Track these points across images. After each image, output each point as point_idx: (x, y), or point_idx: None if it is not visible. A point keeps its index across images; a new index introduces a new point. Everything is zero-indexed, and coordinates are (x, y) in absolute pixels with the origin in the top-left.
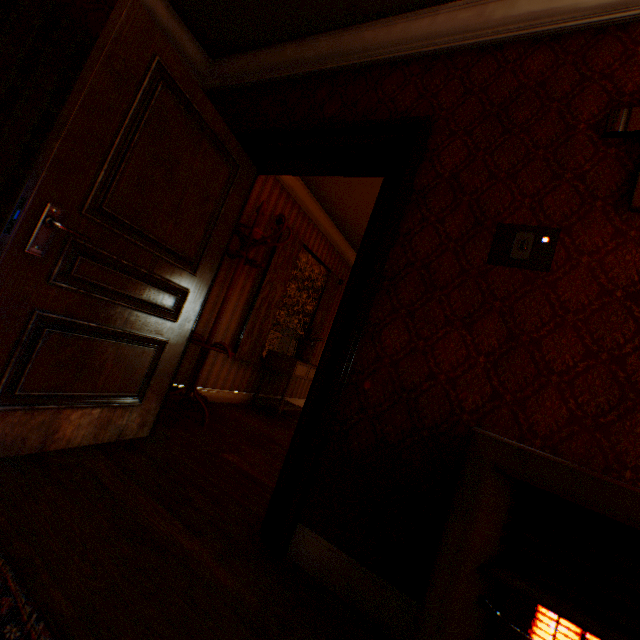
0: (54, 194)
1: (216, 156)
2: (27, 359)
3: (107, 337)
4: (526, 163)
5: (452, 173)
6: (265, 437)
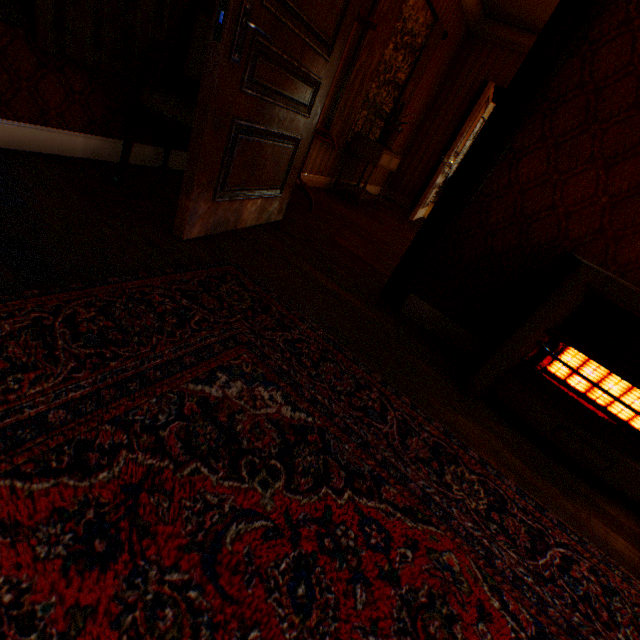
0: None
1: None
2: (229, 162)
3: (267, 139)
4: None
5: None
6: (355, 225)
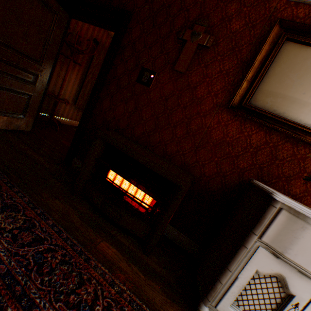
0: None
1: (43, 9)
2: None
3: (3, 90)
4: (156, 43)
5: (134, 41)
6: None
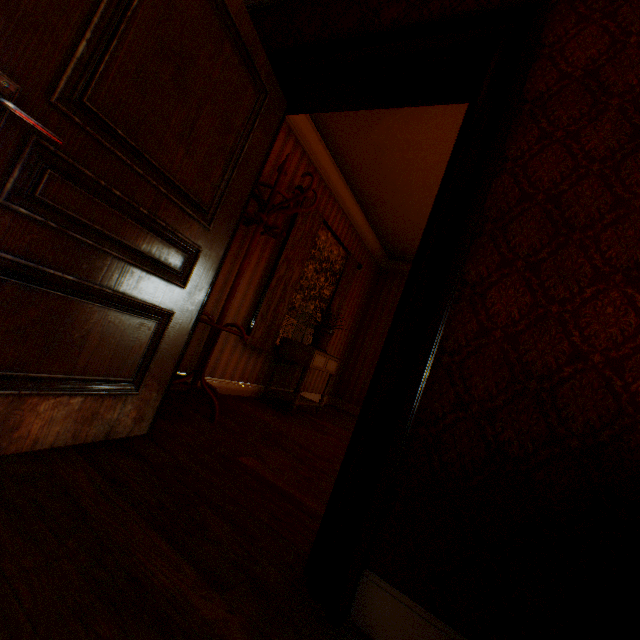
0: (2, 56)
1: (240, 69)
2: None
3: (91, 298)
4: None
5: (586, 70)
6: (283, 436)
